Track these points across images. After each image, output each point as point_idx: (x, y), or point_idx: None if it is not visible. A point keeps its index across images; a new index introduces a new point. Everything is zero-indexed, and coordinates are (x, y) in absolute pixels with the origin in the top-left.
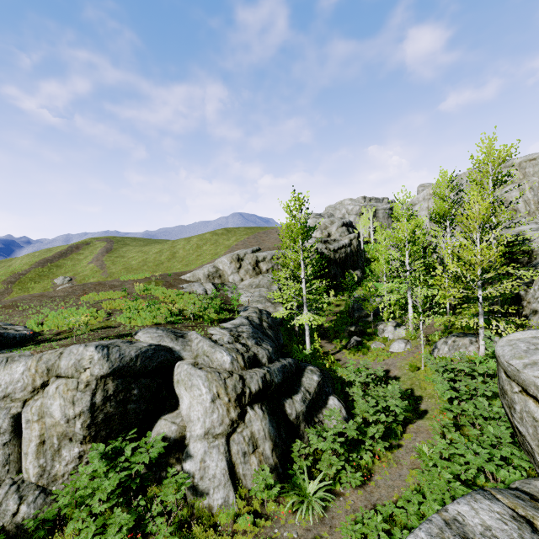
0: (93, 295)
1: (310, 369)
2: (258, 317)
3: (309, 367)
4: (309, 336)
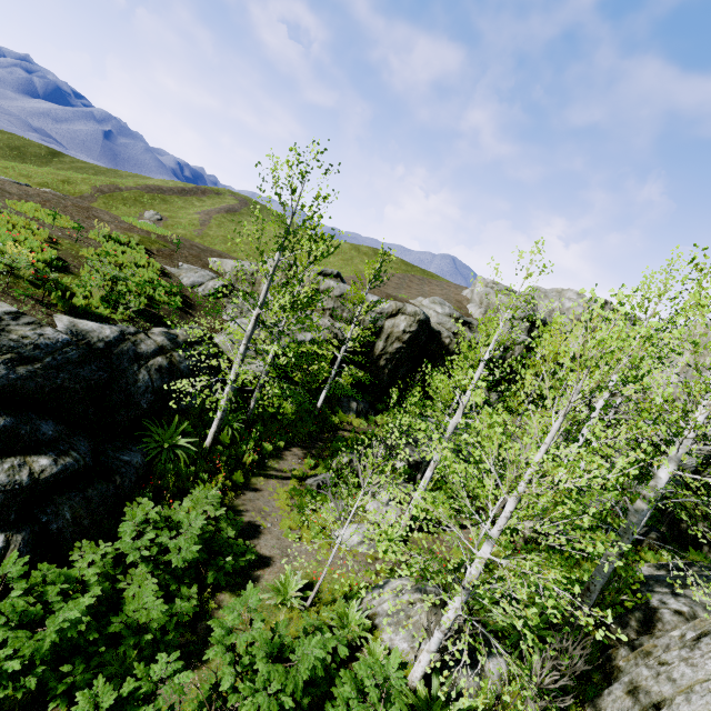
0: (35, 207)
1: (28, 461)
2: (161, 345)
3: (41, 458)
4: (219, 421)
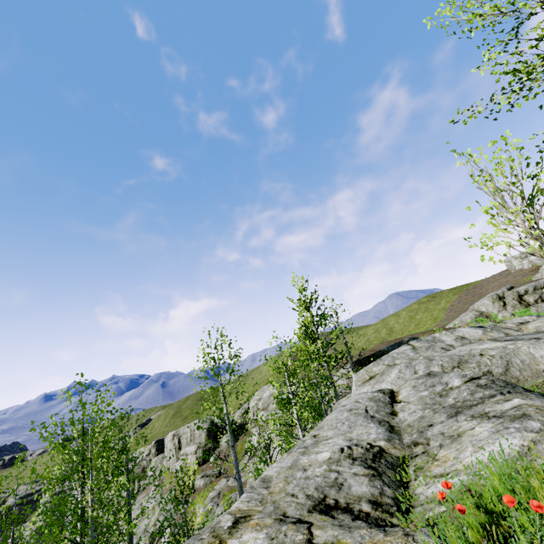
0: None
1: None
2: None
3: None
4: None
